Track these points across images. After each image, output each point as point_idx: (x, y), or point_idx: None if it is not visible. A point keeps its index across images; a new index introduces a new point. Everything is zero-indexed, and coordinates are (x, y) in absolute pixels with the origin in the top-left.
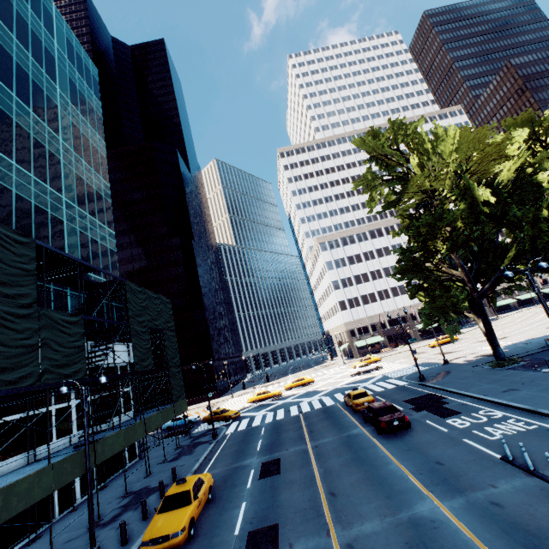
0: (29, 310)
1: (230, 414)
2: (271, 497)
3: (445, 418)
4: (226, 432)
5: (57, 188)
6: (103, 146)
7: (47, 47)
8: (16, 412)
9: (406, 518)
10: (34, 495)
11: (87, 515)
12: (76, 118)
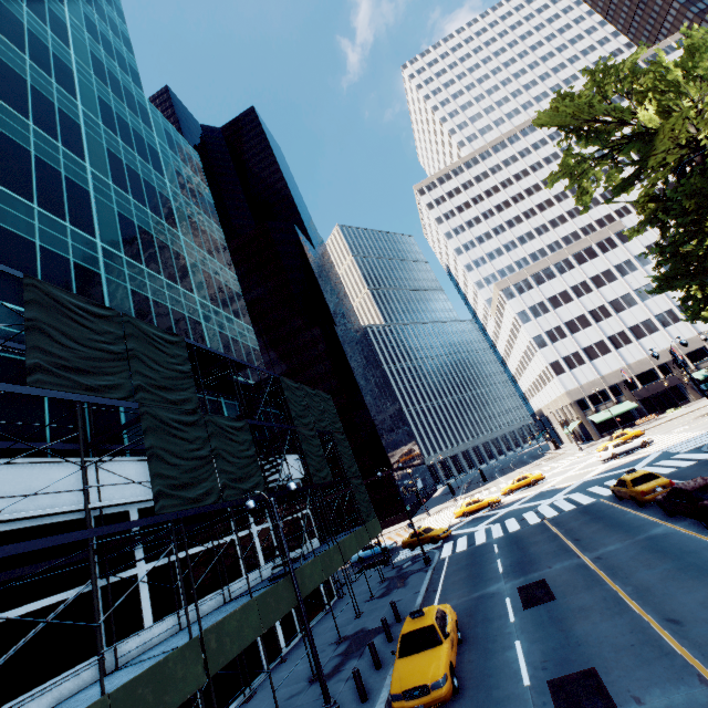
0: (195, 417)
1: (438, 533)
2: (559, 632)
3: None
4: (441, 556)
5: (188, 287)
6: (221, 234)
7: (149, 142)
8: (201, 542)
9: None
10: (245, 636)
11: (300, 667)
12: (190, 210)
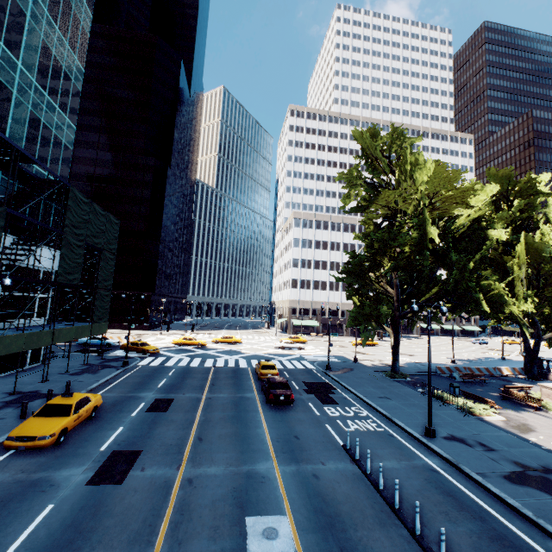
0: None
1: (149, 349)
2: (148, 429)
3: (325, 405)
4: (138, 364)
5: (14, 49)
6: (88, 19)
7: None
8: None
9: (245, 470)
10: None
11: None
12: None
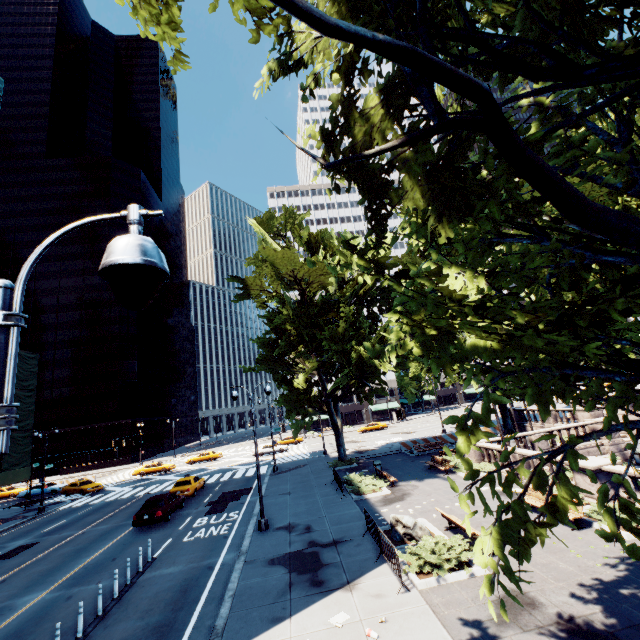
0: None
1: (87, 487)
2: None
3: (205, 515)
4: (60, 508)
5: None
6: None
7: None
8: None
9: (2, 606)
10: None
11: None
12: None
